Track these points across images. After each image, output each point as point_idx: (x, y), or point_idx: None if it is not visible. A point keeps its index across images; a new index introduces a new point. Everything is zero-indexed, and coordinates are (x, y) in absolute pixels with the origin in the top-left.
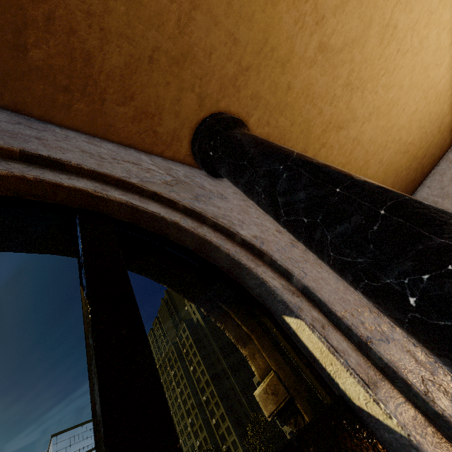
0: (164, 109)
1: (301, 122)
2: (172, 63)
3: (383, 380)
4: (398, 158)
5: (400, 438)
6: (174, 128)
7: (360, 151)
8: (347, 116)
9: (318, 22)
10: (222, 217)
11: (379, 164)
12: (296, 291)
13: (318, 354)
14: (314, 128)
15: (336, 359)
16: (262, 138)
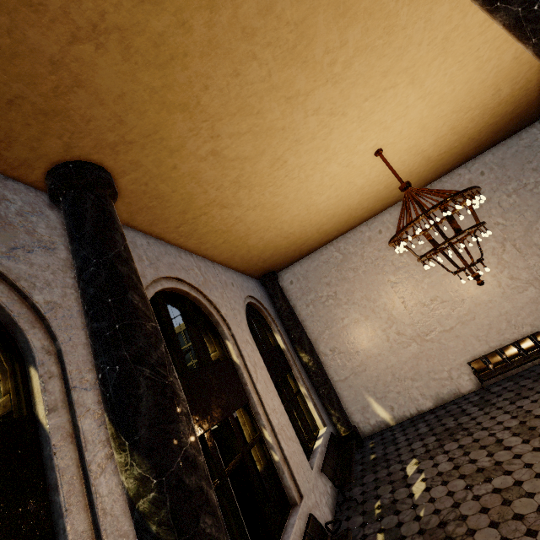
0: (18, 140)
1: (184, 193)
2: (39, 112)
3: (66, 408)
4: (279, 240)
5: (46, 433)
6: (27, 157)
7: (243, 226)
8: (232, 201)
9: (213, 137)
10: (26, 278)
11: (260, 239)
12: (53, 350)
13: (36, 391)
14: (197, 200)
15: (42, 396)
16: (108, 217)
